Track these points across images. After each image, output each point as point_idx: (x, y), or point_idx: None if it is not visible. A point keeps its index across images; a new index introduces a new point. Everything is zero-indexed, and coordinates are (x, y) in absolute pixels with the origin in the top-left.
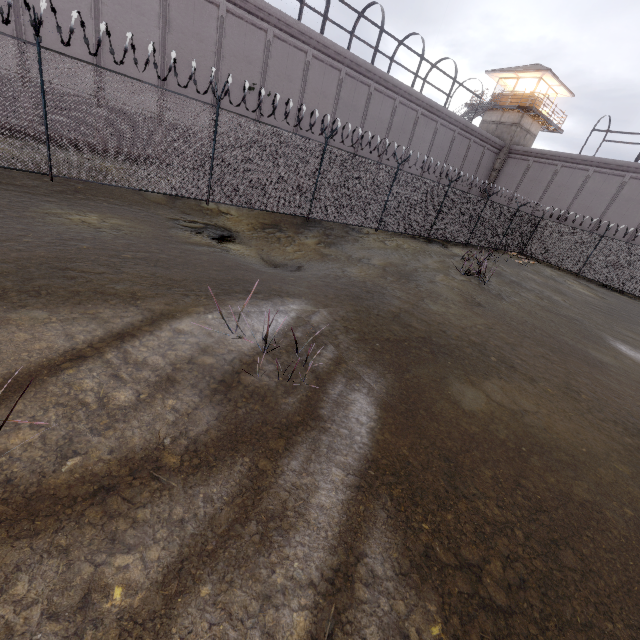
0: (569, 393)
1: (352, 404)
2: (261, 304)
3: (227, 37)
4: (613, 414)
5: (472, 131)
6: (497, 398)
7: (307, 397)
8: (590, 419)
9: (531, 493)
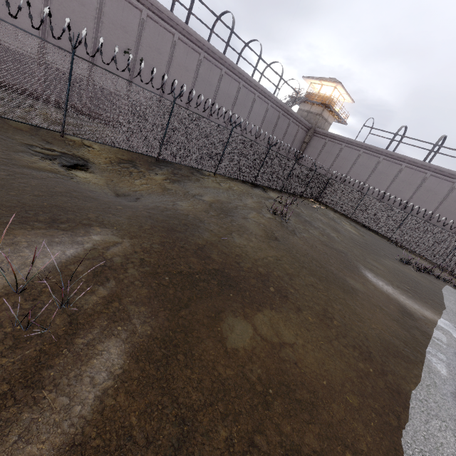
0: (324, 320)
1: (97, 356)
2: (57, 233)
3: (107, 7)
4: (354, 338)
5: (291, 114)
6: (263, 331)
7: (40, 352)
8: (336, 346)
9: (262, 454)
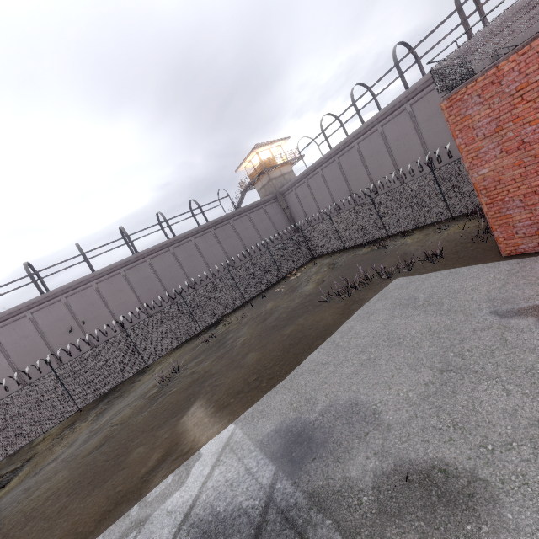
0: None
1: None
2: None
3: (41, 322)
4: None
5: (241, 212)
6: None
7: None
8: None
9: None
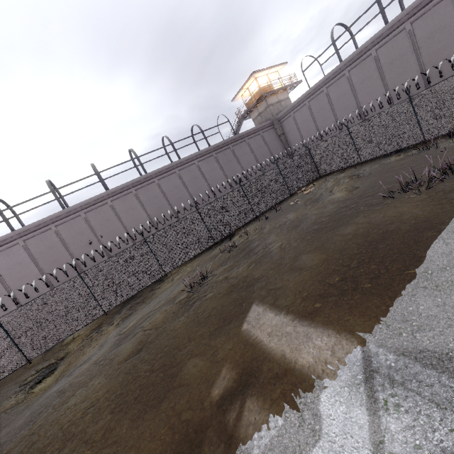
0: None
1: None
2: None
3: (64, 235)
4: None
5: (240, 137)
6: None
7: None
8: None
9: None
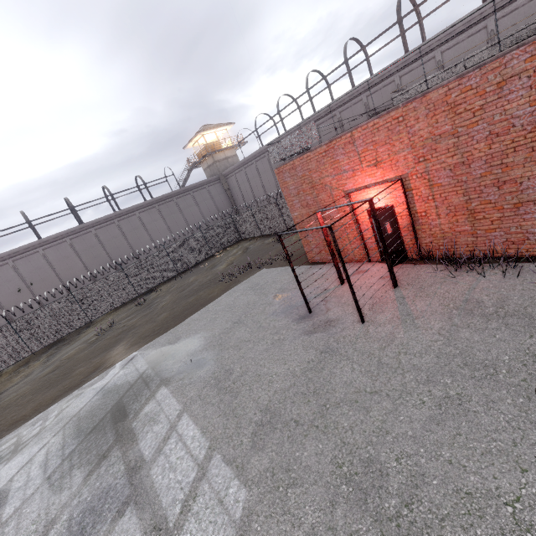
0: None
1: None
2: None
3: None
4: None
5: (185, 190)
6: None
7: None
8: None
9: None
